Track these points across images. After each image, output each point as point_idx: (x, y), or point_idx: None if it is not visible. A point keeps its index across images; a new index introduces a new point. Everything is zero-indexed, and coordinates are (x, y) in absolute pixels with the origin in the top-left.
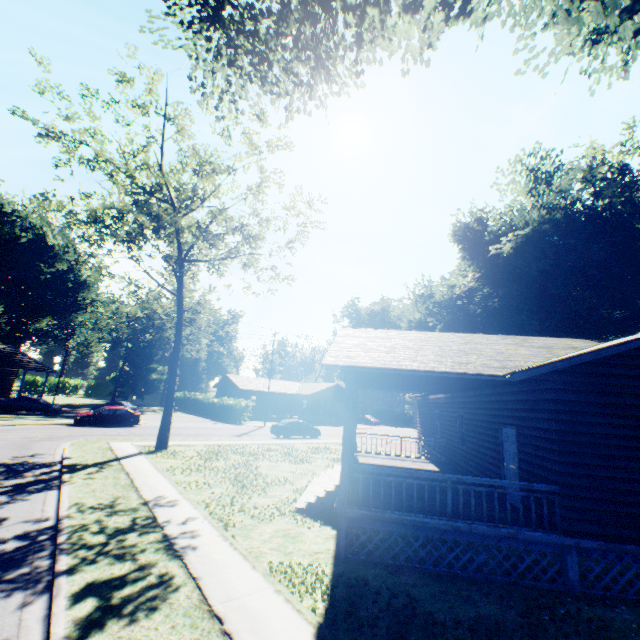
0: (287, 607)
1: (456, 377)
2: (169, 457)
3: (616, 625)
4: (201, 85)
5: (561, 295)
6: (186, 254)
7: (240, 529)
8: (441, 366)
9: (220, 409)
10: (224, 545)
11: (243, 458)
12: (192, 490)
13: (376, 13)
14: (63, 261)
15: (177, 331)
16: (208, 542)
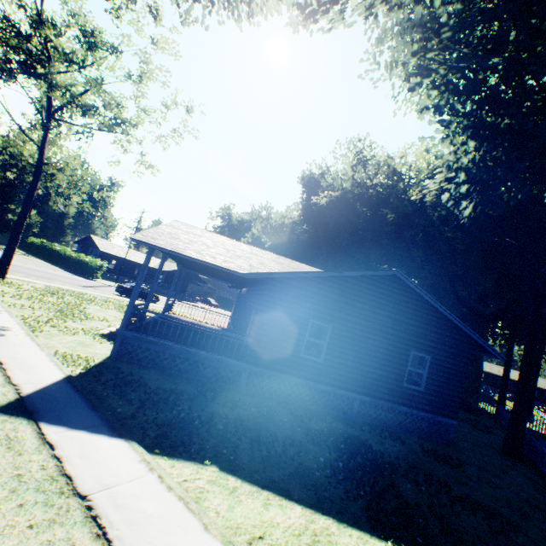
0: (54, 367)
1: (216, 268)
2: (4, 285)
3: (245, 401)
4: None
5: (344, 244)
6: (56, 111)
7: (45, 334)
8: (211, 260)
9: (76, 263)
10: (26, 338)
11: (77, 301)
12: (16, 308)
13: None
14: None
15: (34, 180)
16: (13, 334)
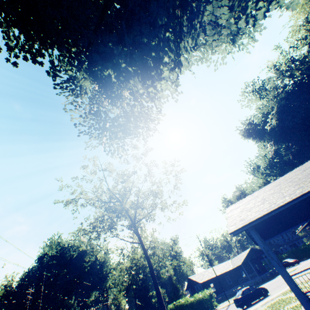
0: None
1: None
2: None
3: None
4: (109, 150)
5: None
6: (134, 219)
7: None
8: (305, 188)
9: (197, 304)
10: None
11: None
12: None
13: (152, 89)
14: (87, 255)
15: (148, 263)
16: None
